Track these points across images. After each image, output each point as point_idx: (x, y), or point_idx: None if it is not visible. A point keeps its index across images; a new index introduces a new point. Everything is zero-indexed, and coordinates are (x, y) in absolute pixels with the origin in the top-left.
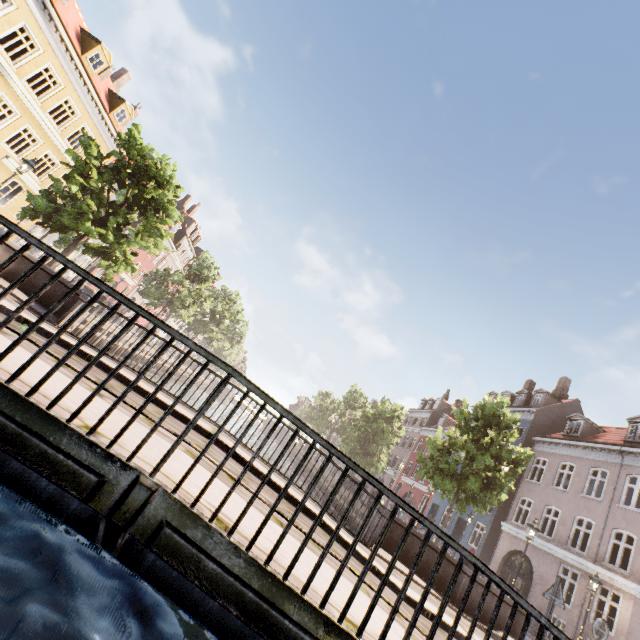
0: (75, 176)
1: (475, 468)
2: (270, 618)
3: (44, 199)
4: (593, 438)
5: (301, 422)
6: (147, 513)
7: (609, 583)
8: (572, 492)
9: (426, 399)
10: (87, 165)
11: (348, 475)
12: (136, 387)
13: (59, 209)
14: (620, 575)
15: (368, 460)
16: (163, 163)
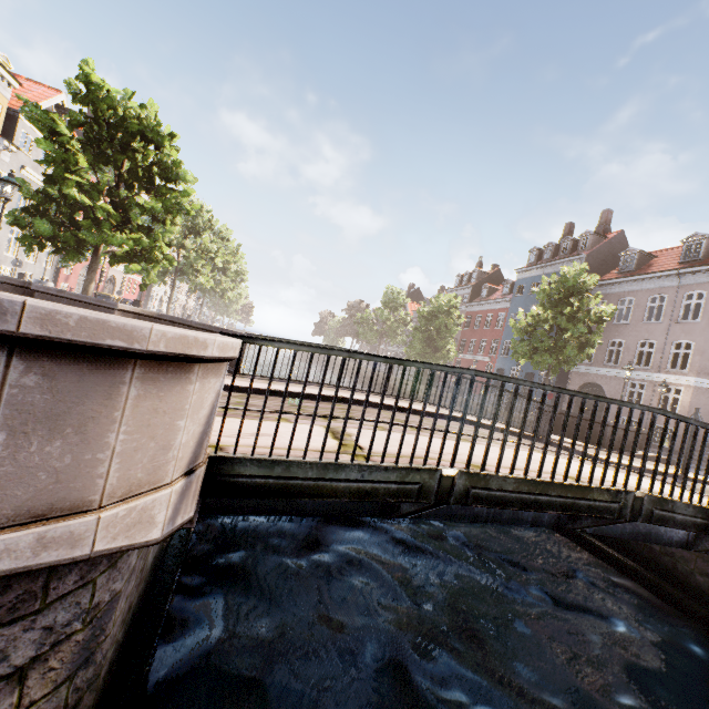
0: (60, 174)
1: (567, 338)
2: (708, 526)
3: (43, 220)
4: (647, 268)
5: (704, 424)
6: (644, 509)
7: (672, 383)
8: (633, 323)
9: (461, 275)
10: (68, 153)
11: (521, 395)
12: (385, 406)
13: (58, 224)
14: (681, 375)
15: (439, 356)
16: (128, 103)
